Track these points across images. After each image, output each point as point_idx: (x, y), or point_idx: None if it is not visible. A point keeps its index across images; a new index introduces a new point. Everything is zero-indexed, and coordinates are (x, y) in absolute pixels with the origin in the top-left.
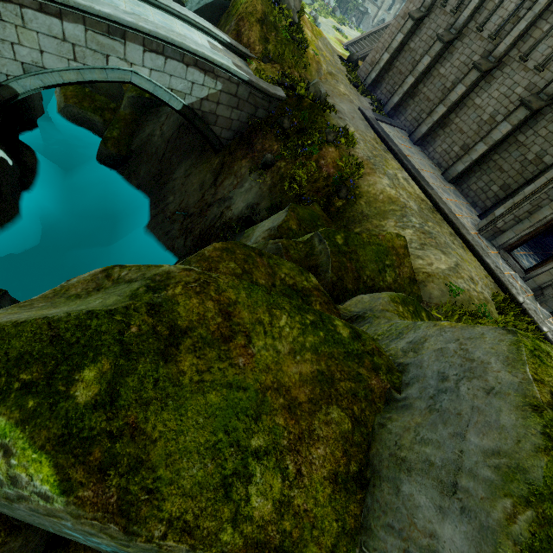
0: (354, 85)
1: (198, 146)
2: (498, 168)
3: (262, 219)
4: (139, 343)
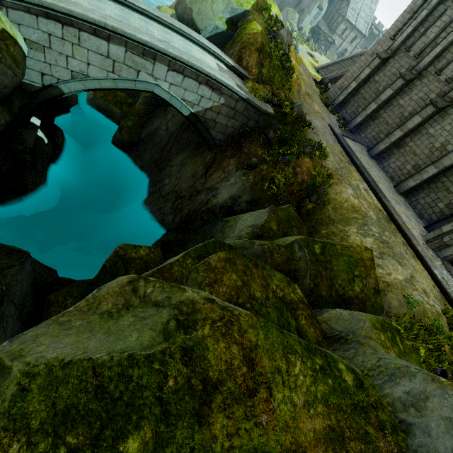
0: (325, 104)
1: (194, 142)
2: (445, 188)
3: (241, 209)
4: (177, 402)
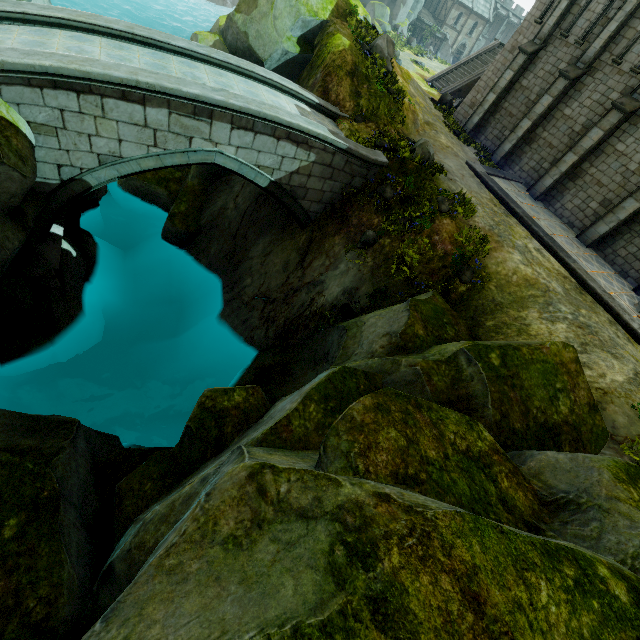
0: (455, 132)
1: (278, 219)
2: None
3: (362, 307)
4: None
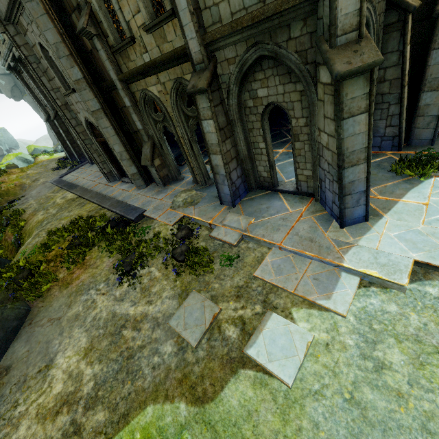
0: (56, 169)
1: None
2: None
3: None
4: None
